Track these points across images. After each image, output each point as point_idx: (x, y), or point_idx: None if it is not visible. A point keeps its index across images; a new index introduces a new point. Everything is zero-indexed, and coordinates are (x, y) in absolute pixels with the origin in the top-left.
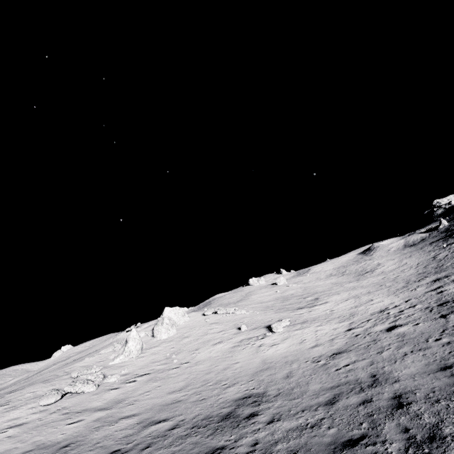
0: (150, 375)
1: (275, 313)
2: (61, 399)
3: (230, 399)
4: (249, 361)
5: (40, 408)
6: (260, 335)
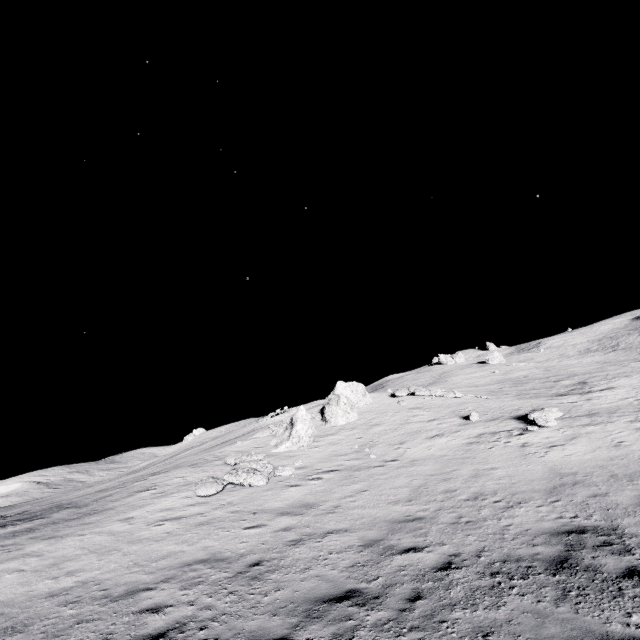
0: (341, 473)
1: (518, 399)
2: (221, 490)
3: (532, 529)
4: (518, 468)
5: (197, 500)
6: (513, 429)
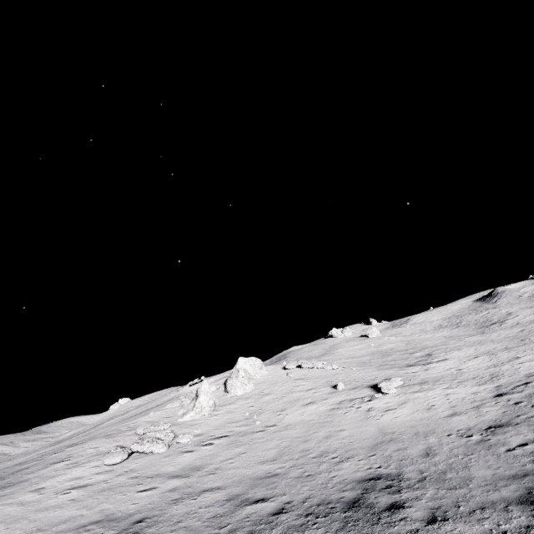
0: (230, 438)
1: (377, 370)
2: (127, 458)
3: (348, 478)
4: (359, 429)
5: (104, 468)
6: (365, 396)
